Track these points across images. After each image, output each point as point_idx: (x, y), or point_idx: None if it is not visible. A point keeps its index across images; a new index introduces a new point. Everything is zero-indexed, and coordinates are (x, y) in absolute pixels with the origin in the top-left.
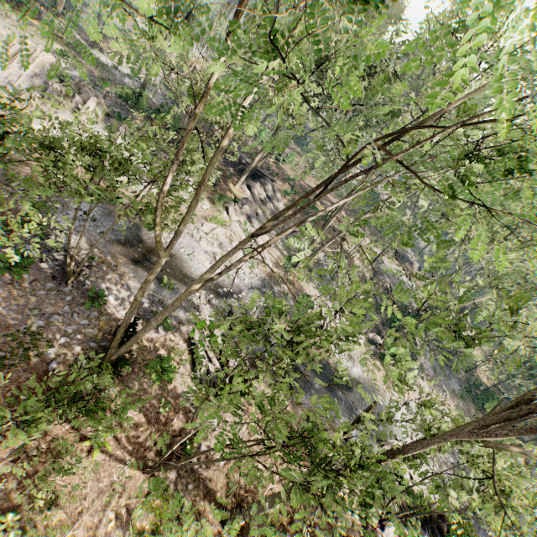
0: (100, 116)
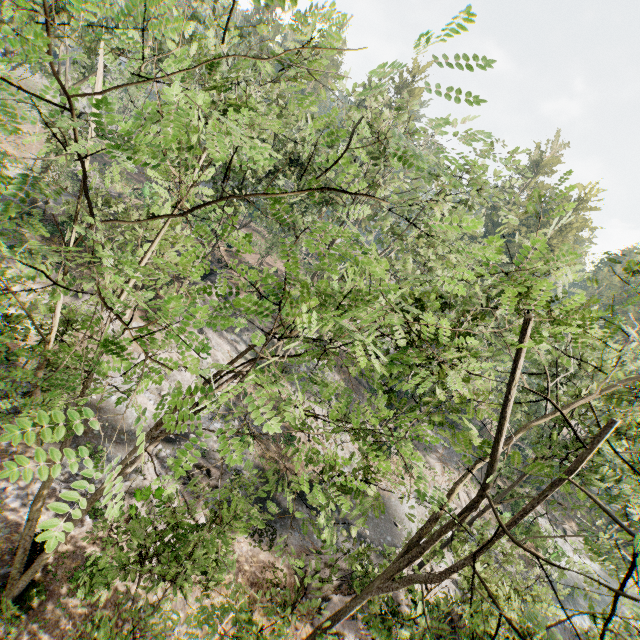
0: None
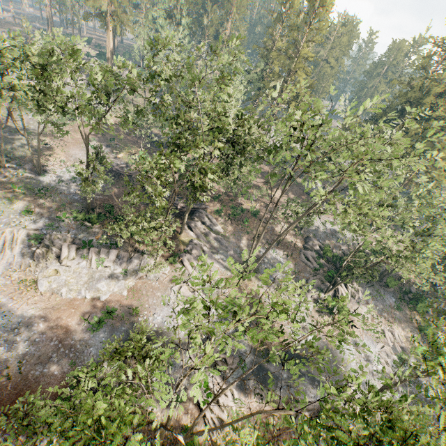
0: (74, 254)
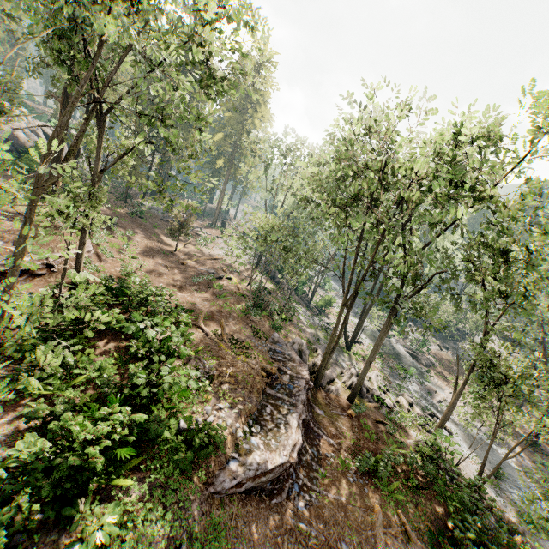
0: None
